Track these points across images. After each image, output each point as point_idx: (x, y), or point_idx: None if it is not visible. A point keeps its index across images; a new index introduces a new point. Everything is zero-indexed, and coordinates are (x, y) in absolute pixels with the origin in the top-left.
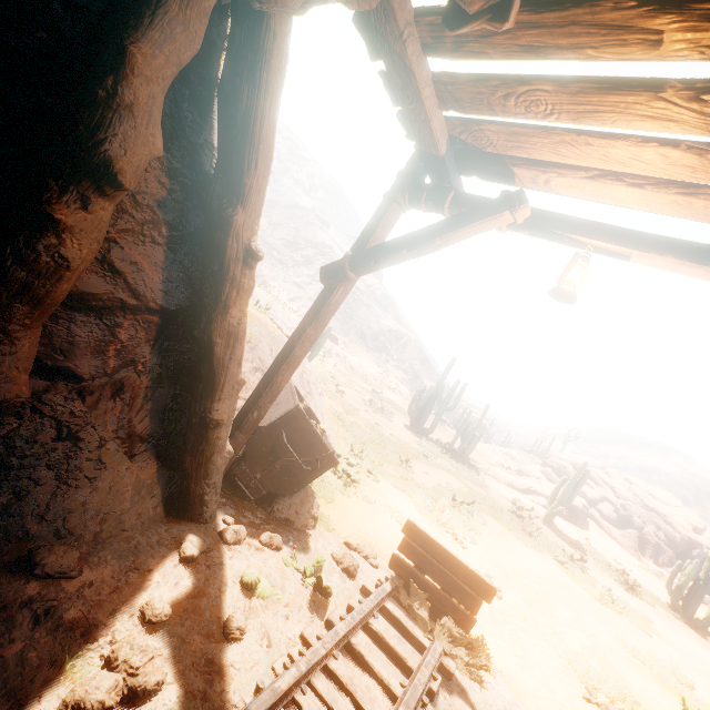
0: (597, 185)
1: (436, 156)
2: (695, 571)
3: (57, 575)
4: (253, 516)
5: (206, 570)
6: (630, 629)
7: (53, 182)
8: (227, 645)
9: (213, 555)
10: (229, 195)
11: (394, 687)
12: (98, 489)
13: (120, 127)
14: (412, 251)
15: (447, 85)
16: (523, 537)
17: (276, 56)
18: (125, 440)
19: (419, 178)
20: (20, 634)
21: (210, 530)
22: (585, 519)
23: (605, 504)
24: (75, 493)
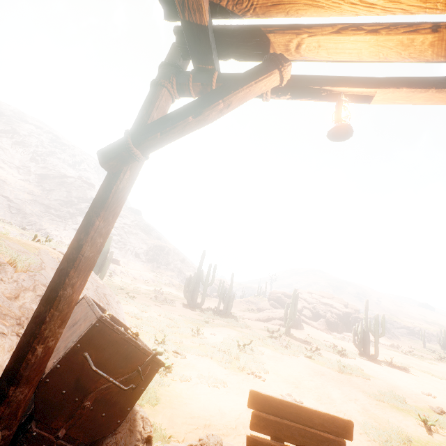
0: (341, 39)
1: (200, 27)
2: (362, 328)
3: None
4: None
5: None
6: (361, 381)
7: None
8: None
9: None
10: None
11: None
12: None
13: None
14: (197, 117)
15: None
16: (284, 351)
17: None
18: None
19: (181, 68)
20: None
21: None
22: (301, 323)
23: (305, 310)
24: None
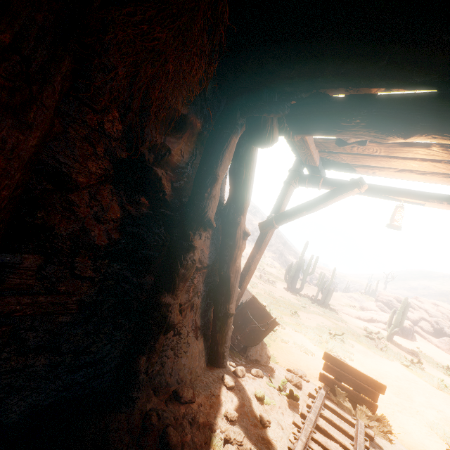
0: (401, 174)
1: (314, 166)
2: None
3: (188, 401)
4: (240, 360)
5: (239, 393)
6: None
7: (191, 232)
8: (265, 429)
9: (237, 384)
10: (237, 212)
11: (348, 446)
12: (188, 357)
13: (211, 204)
14: (308, 211)
15: (321, 143)
16: (378, 352)
17: (256, 155)
18: (194, 330)
19: (301, 171)
20: (187, 430)
21: (228, 371)
22: (412, 334)
23: (423, 322)
24: (181, 360)
